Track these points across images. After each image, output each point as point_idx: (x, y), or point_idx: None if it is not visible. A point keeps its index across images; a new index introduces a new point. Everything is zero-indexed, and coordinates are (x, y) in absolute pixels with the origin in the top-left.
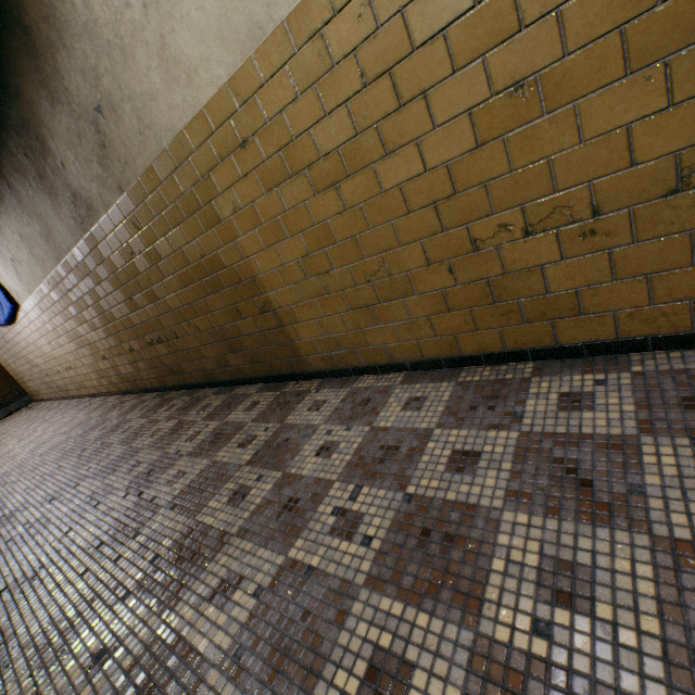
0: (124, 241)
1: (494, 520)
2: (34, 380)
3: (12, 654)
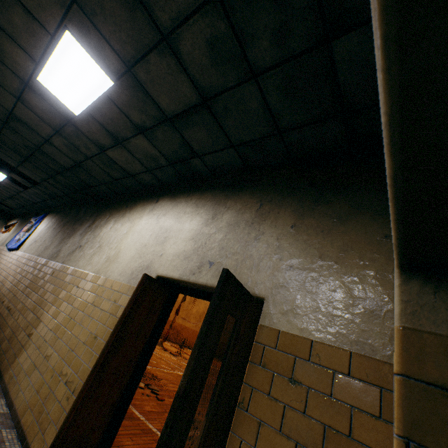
0: (48, 272)
1: None
2: None
3: None
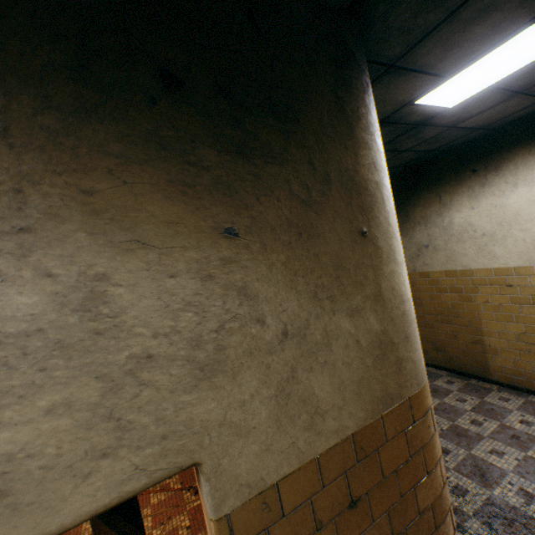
0: None
1: None
2: None
3: None
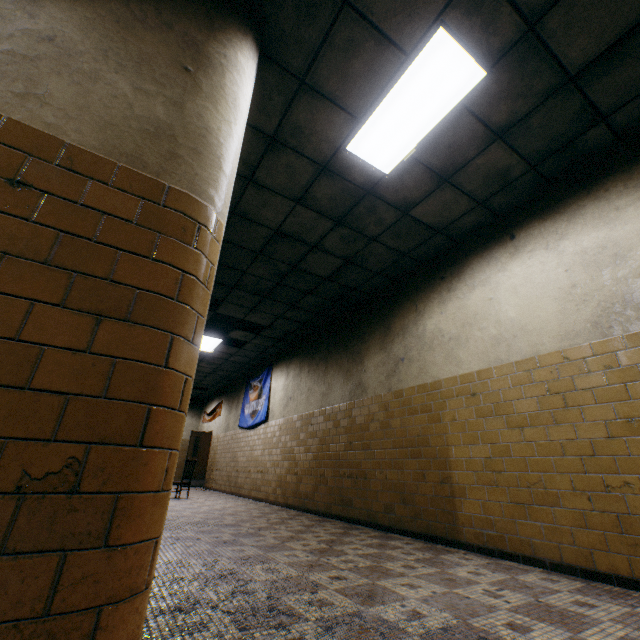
0: (371, 411)
1: (598, 621)
2: (221, 470)
3: (277, 562)
